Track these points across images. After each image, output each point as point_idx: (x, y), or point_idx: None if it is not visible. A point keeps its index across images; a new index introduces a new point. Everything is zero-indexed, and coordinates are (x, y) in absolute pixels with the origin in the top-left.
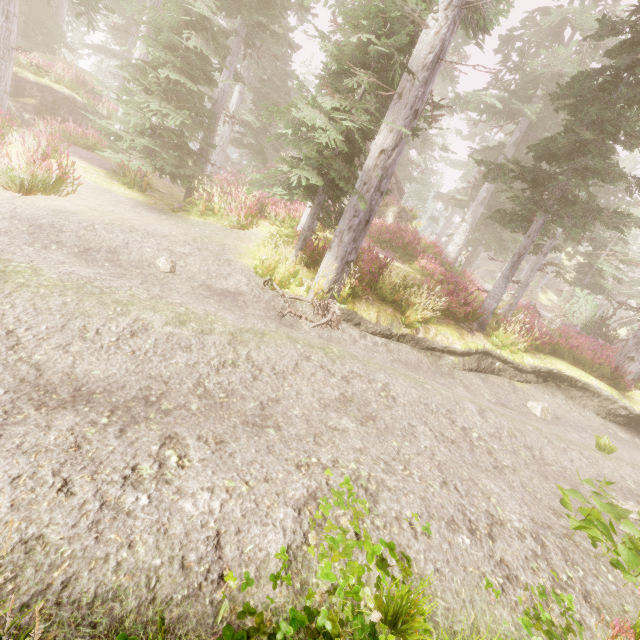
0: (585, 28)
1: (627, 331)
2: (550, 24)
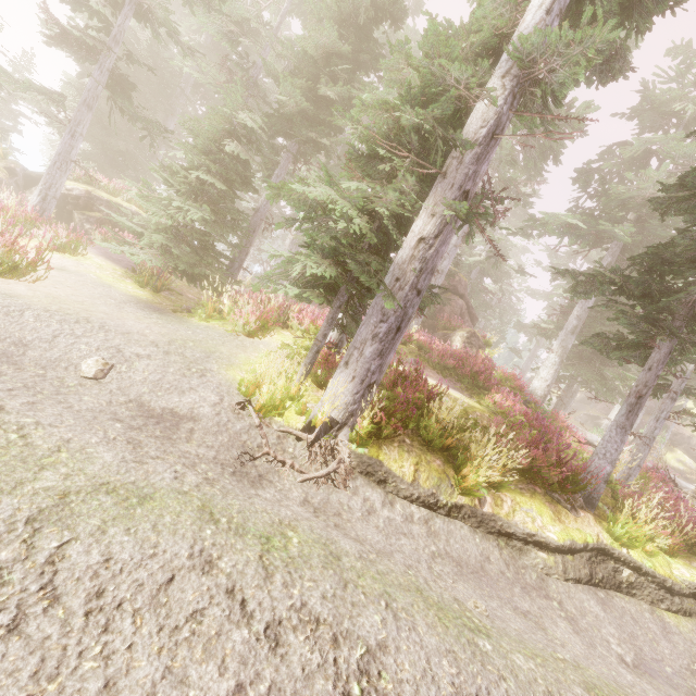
0: (675, 156)
1: None
2: (632, 155)
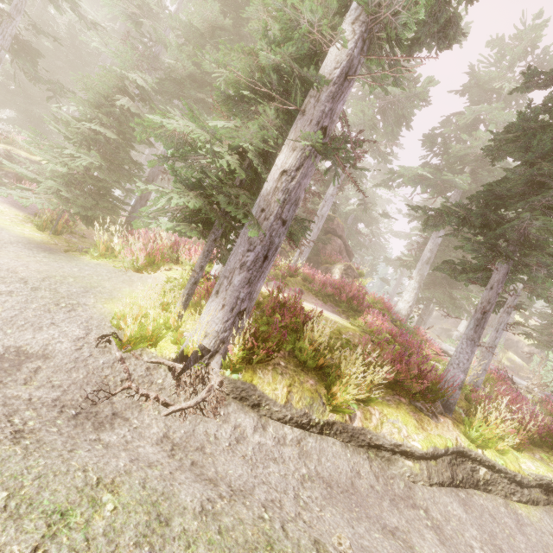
0: (497, 122)
1: None
2: (465, 122)
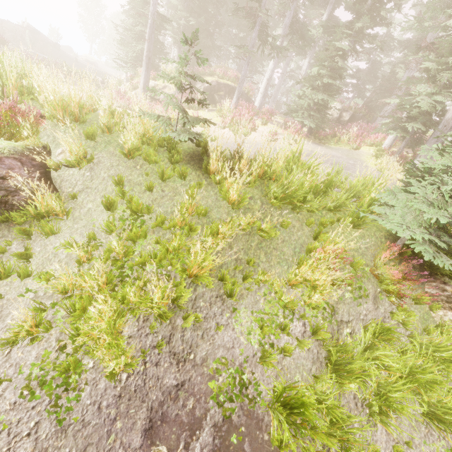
0: None
1: None
2: None
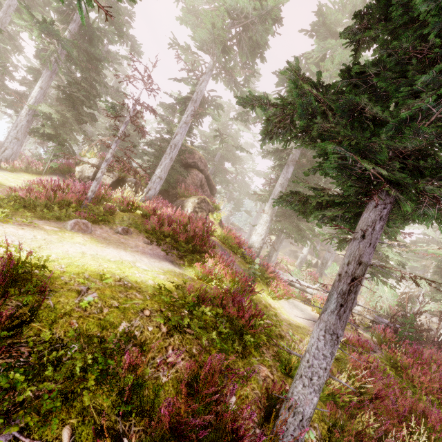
0: (341, 62)
1: (426, 317)
2: (313, 62)
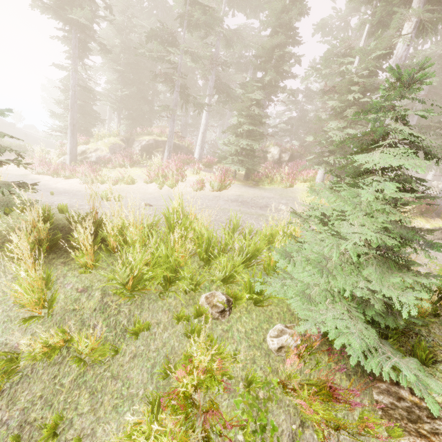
0: None
1: None
2: None
